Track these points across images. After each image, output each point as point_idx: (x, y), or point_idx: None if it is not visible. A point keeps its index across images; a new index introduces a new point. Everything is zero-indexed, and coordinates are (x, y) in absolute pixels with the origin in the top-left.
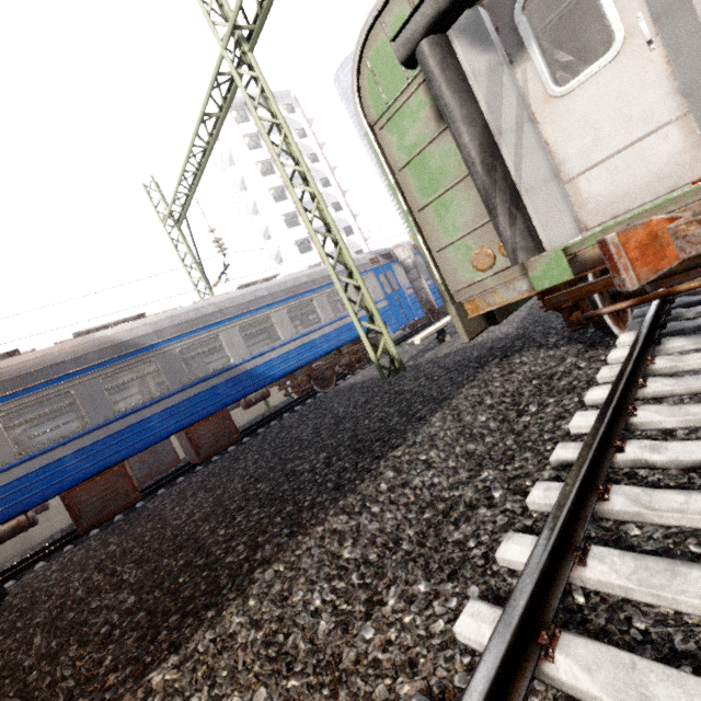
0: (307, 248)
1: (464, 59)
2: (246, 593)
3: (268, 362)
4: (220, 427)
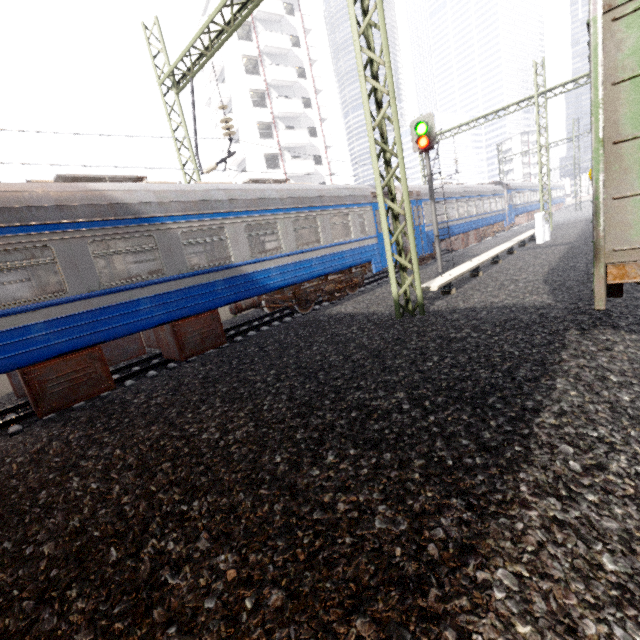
0: (274, 164)
1: None
2: (488, 604)
3: (267, 270)
4: (208, 328)
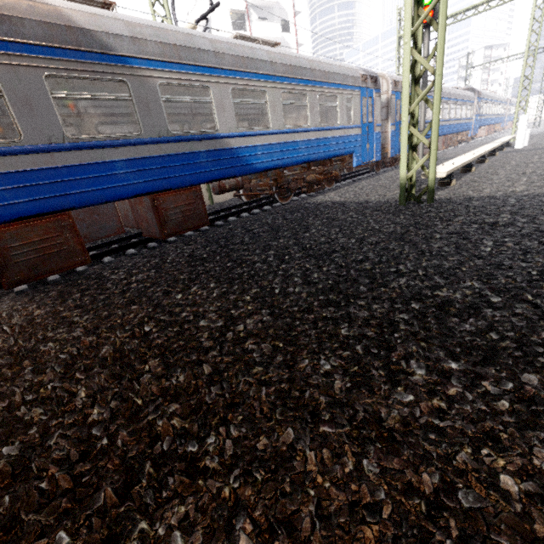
0: None
1: None
2: None
3: (253, 147)
4: (190, 205)
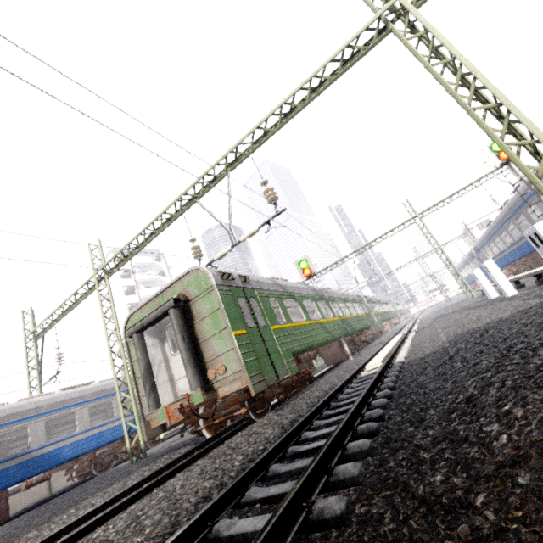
0: None
1: (146, 341)
2: None
3: (60, 448)
4: None
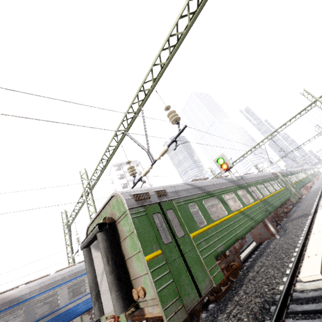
0: None
1: (92, 253)
2: None
3: (77, 305)
4: None
